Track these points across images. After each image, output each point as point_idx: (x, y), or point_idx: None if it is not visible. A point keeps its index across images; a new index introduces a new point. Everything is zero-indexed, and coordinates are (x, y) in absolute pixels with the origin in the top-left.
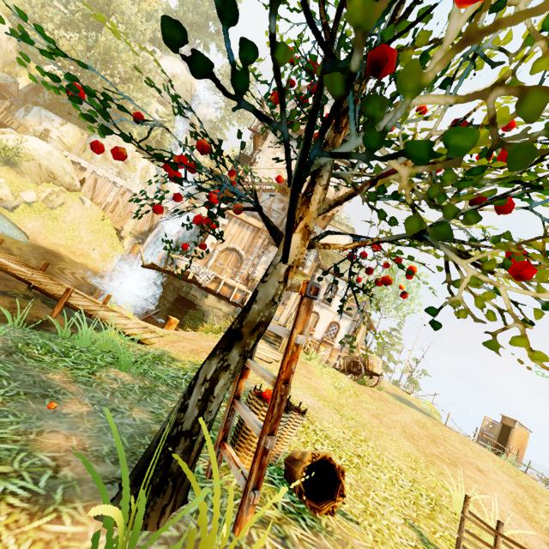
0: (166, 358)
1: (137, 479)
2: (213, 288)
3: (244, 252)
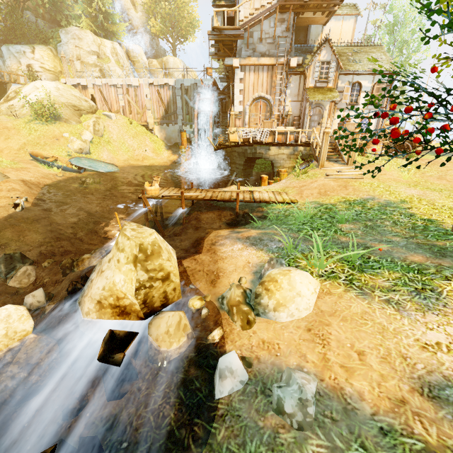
0: (329, 206)
1: None
2: (270, 141)
3: (268, 96)
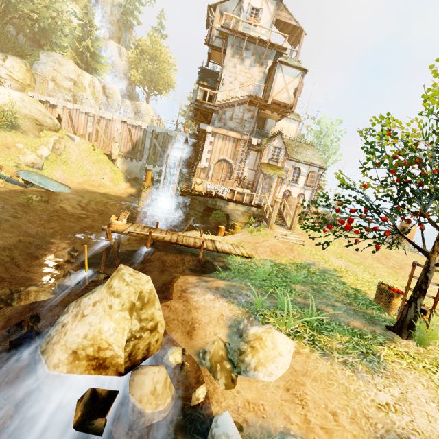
0: (281, 266)
1: (408, 329)
2: (229, 197)
3: (231, 160)
